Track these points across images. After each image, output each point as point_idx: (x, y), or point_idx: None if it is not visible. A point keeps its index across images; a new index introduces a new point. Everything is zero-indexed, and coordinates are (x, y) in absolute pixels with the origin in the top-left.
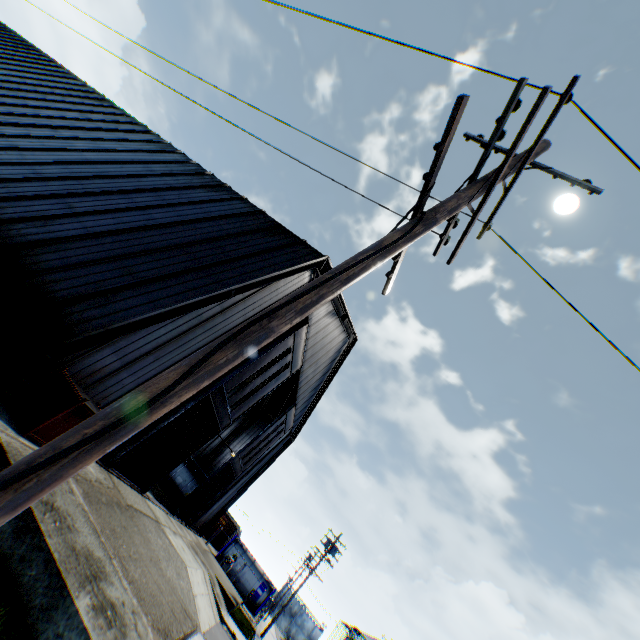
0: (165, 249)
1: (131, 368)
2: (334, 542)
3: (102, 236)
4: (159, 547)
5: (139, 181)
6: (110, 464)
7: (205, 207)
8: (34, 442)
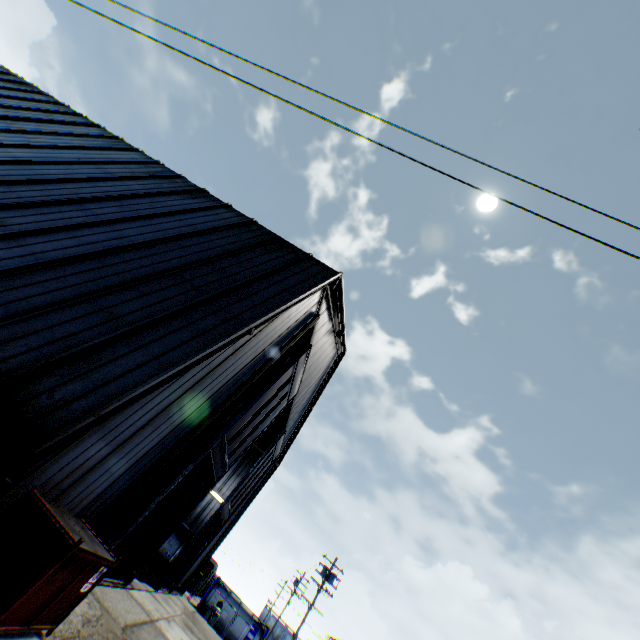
0: (152, 278)
1: (122, 450)
2: (330, 568)
3: (60, 265)
4: None
5: (95, 186)
6: None
7: (187, 218)
8: None
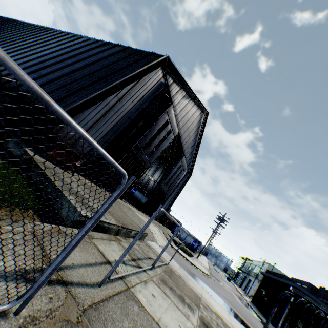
0: (83, 77)
1: None
2: (223, 218)
3: (55, 81)
4: (128, 212)
5: (68, 55)
6: (99, 184)
7: (100, 55)
8: (51, 163)
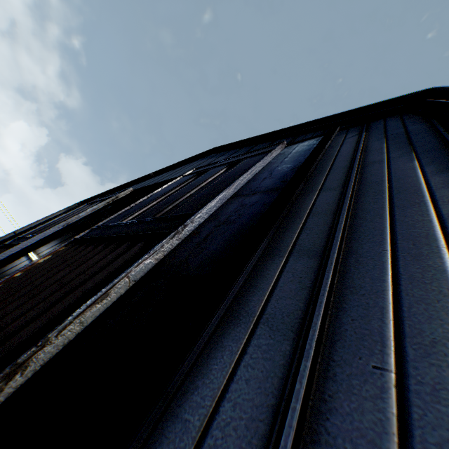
0: None
1: None
2: None
3: None
4: None
5: None
6: None
7: None
8: None
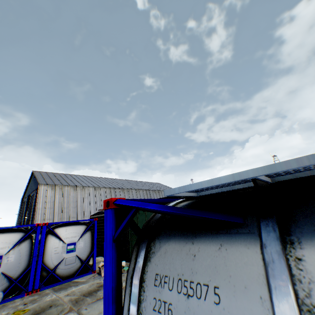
0: None
1: None
2: None
3: None
4: None
5: None
6: None
7: None
8: None
